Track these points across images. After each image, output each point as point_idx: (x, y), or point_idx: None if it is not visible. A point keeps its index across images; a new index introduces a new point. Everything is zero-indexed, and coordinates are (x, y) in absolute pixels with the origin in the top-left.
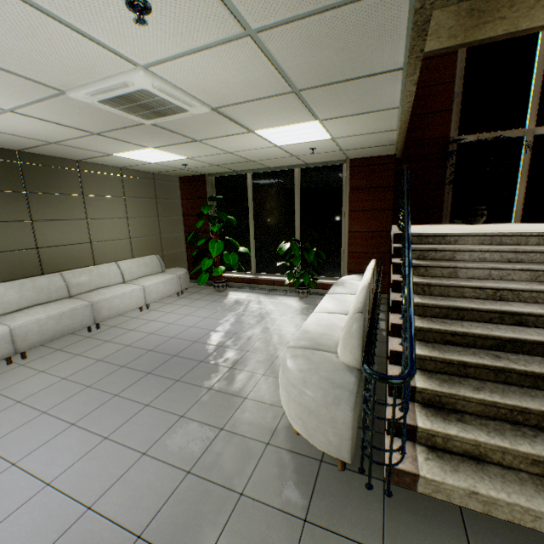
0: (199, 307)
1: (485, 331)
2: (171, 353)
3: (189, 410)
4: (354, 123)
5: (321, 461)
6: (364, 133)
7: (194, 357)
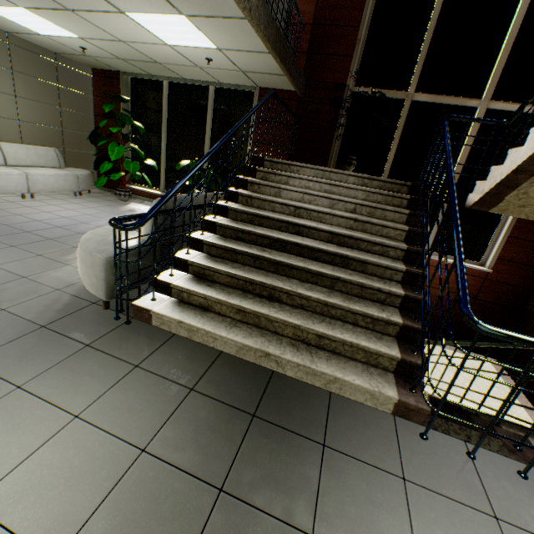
0: (89, 207)
1: (266, 232)
2: (25, 229)
3: (4, 264)
4: (224, 31)
5: (94, 303)
6: (244, 49)
7: (46, 235)
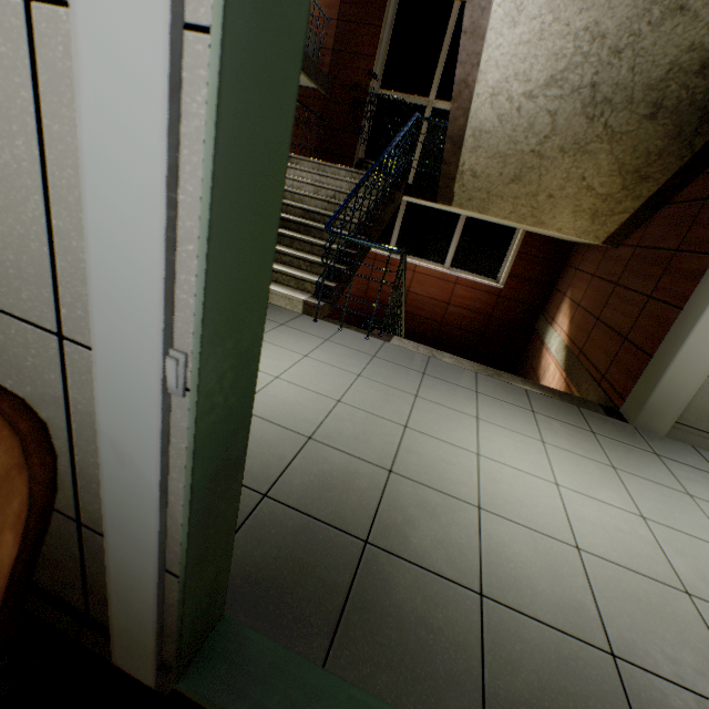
0: None
1: None
2: None
3: None
4: None
5: None
6: None
7: None
